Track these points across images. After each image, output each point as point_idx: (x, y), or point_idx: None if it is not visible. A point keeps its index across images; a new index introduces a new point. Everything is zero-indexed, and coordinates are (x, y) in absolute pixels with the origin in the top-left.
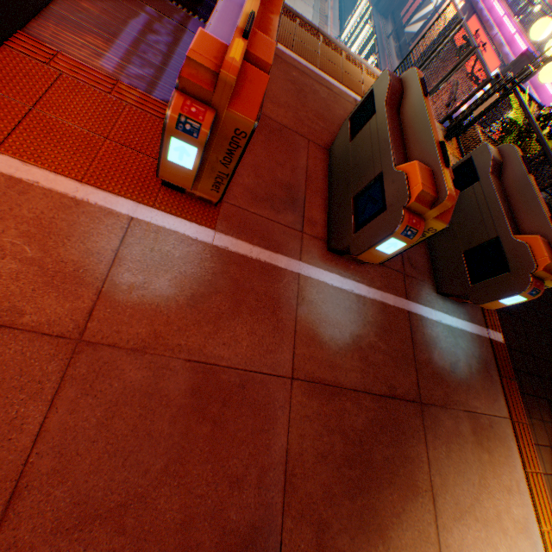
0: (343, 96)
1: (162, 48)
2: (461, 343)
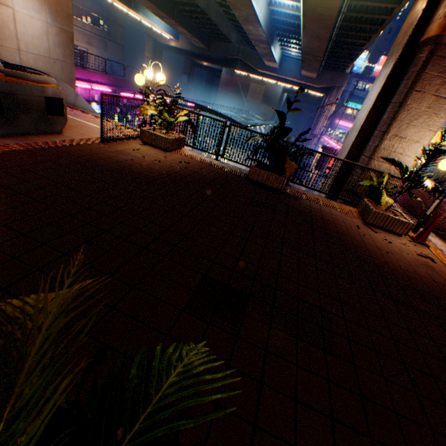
0: None
1: None
2: None
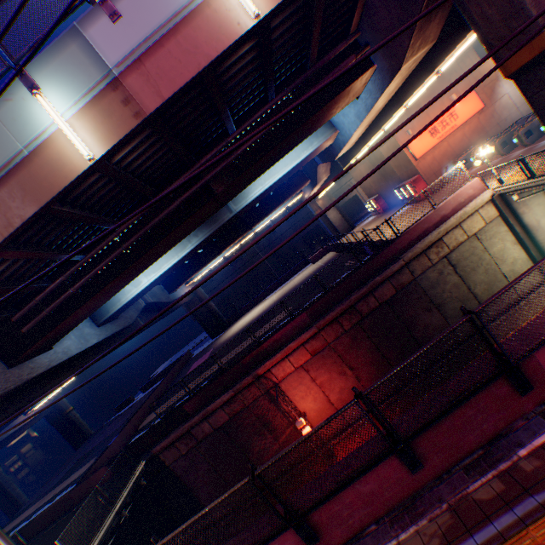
0: None
1: None
2: None
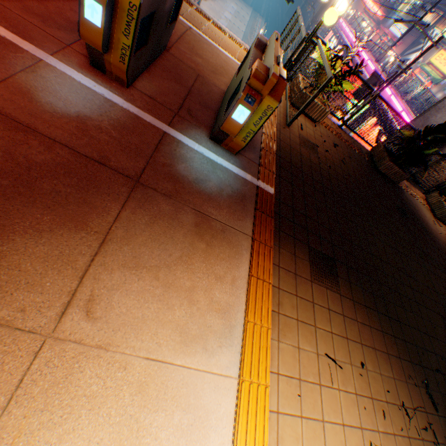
0: (179, 21)
1: None
2: (221, 175)
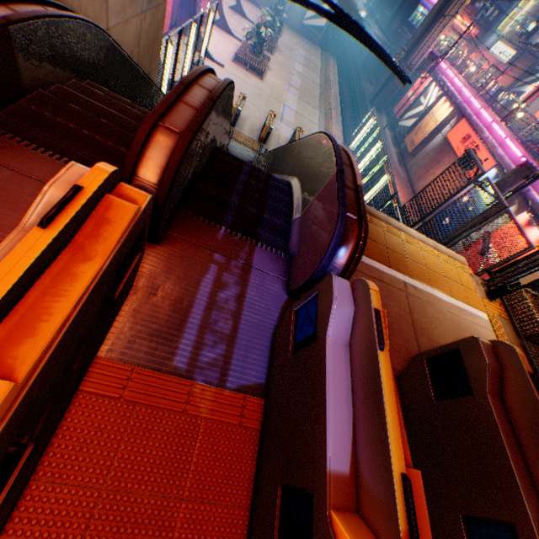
0: (393, 282)
1: (231, 305)
2: None
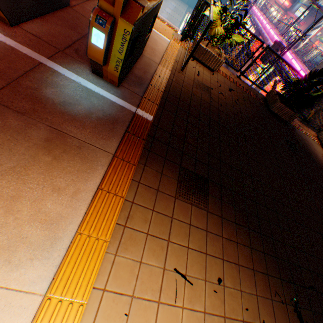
0: None
1: None
2: (95, 101)
